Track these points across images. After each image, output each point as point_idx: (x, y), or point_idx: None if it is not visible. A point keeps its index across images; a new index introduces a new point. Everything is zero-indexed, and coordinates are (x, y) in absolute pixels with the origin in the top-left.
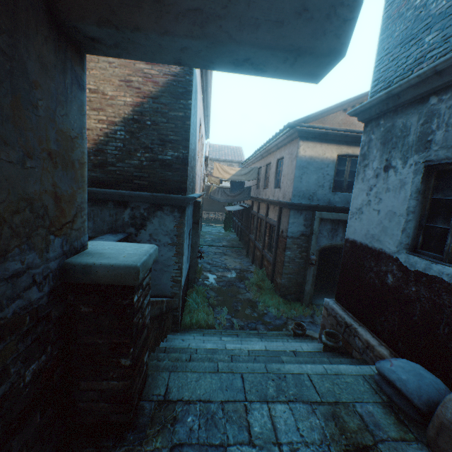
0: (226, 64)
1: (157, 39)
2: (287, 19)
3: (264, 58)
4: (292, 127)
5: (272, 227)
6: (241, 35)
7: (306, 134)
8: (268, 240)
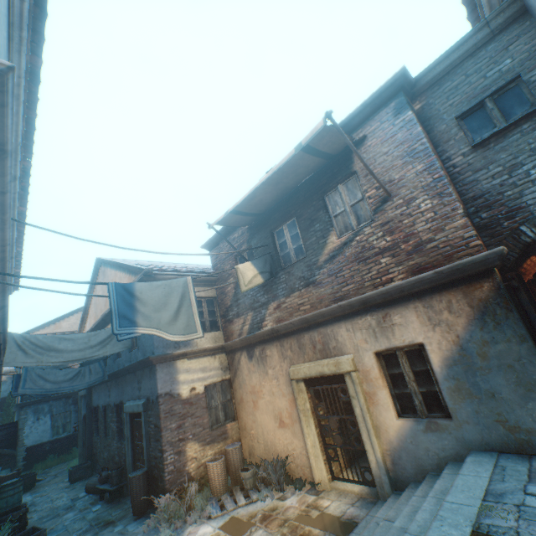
0: None
1: None
2: None
3: None
4: None
5: None
6: None
7: None
8: None
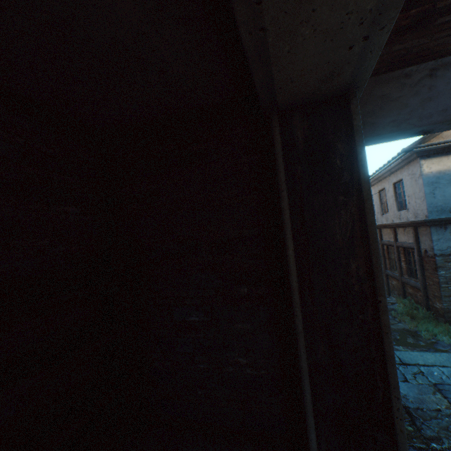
0: (404, 136)
1: (369, 139)
2: (449, 107)
3: (434, 127)
4: (408, 151)
5: (407, 250)
6: (421, 123)
7: (426, 152)
8: (405, 265)
